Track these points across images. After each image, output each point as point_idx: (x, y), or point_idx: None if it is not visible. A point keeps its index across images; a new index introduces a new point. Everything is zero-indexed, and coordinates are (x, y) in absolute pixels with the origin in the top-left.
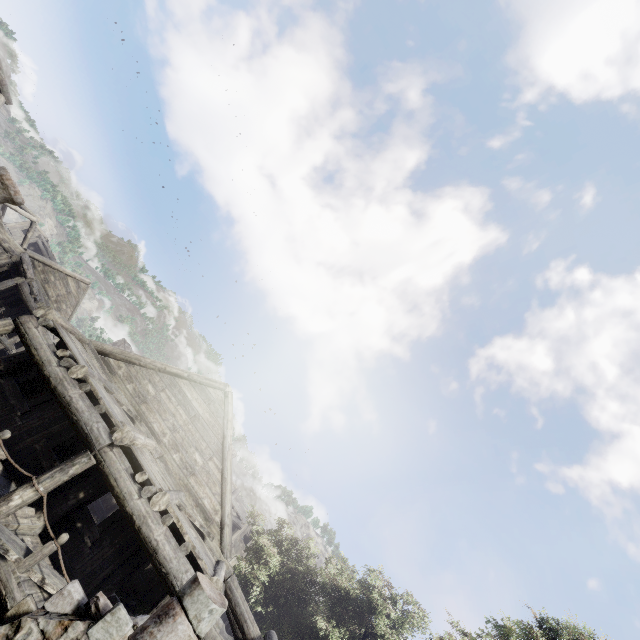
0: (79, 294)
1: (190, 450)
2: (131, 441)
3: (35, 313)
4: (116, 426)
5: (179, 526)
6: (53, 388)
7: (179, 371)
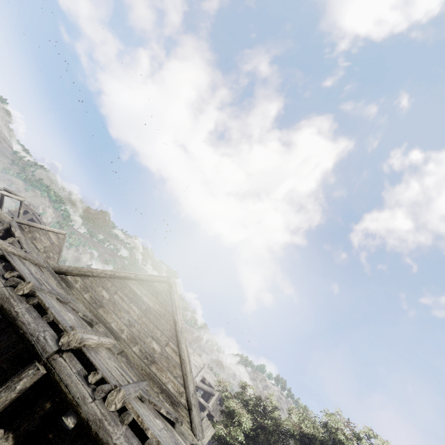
0: (60, 243)
1: (147, 340)
2: (79, 343)
3: None
4: (64, 331)
5: (139, 422)
6: (0, 307)
7: (127, 274)
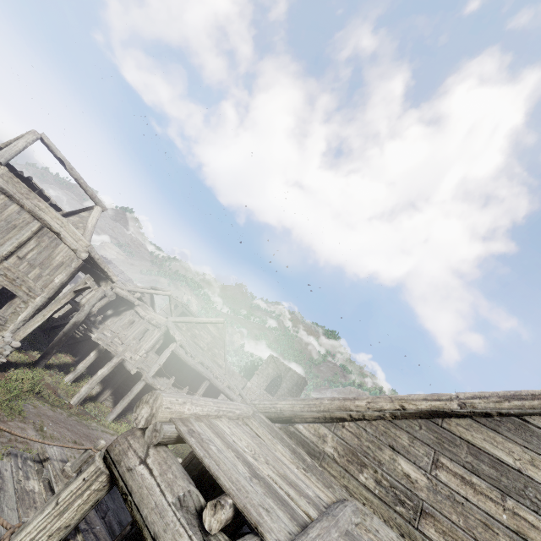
0: (221, 334)
1: None
2: None
3: (135, 420)
4: None
5: None
6: None
7: (434, 403)
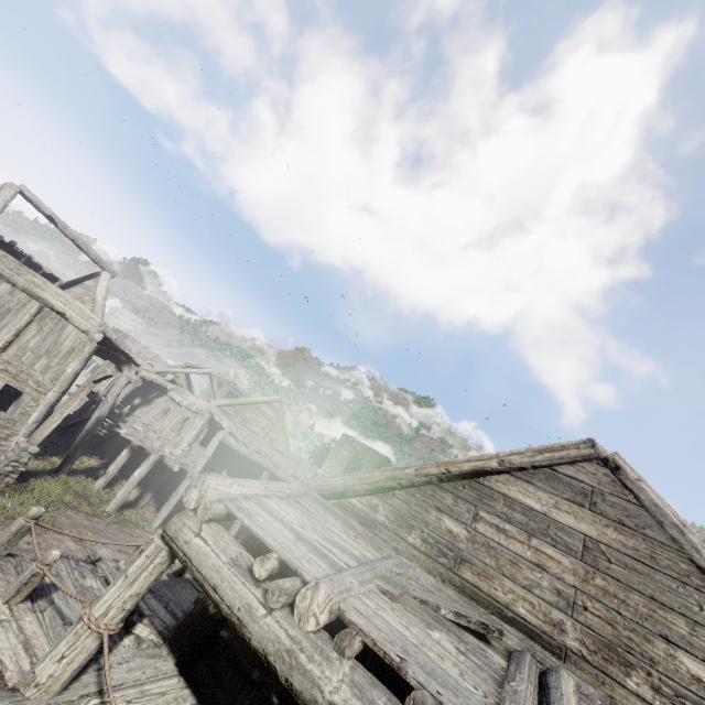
0: (279, 415)
1: (655, 652)
2: None
3: (186, 503)
4: None
5: None
6: (285, 688)
7: (476, 463)
